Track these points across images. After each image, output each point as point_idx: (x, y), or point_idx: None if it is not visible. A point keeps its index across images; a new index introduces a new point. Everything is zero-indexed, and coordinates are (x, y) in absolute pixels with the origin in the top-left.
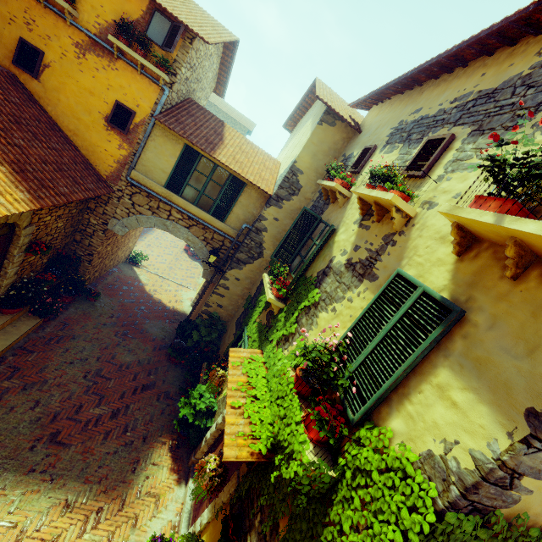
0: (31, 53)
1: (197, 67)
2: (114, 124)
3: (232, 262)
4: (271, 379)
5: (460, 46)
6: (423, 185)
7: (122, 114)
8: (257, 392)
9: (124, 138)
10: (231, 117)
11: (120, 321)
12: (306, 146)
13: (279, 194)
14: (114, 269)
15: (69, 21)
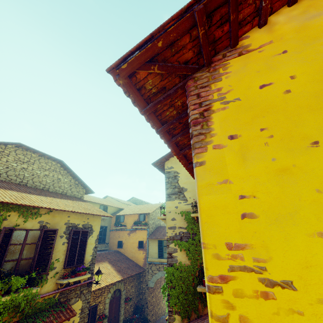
0: (120, 242)
1: (155, 217)
2: (140, 247)
3: None
4: None
5: None
6: None
7: (141, 243)
8: None
9: (143, 250)
10: None
11: None
12: None
13: None
14: (163, 316)
15: (125, 230)
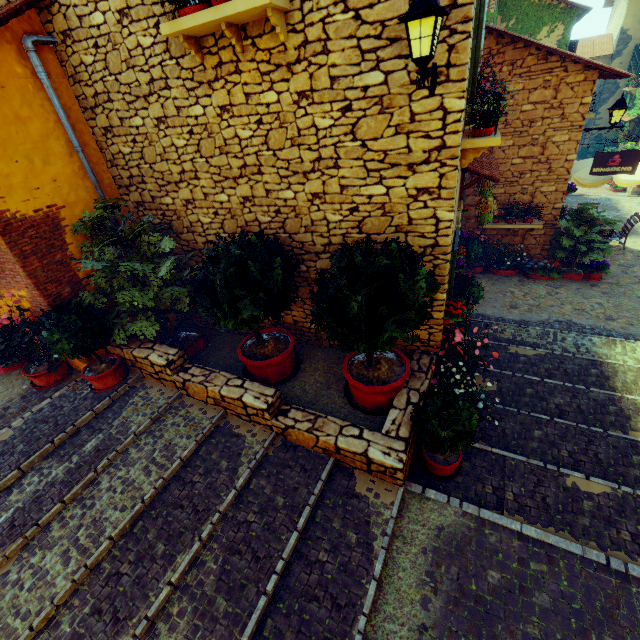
0: None
1: None
2: None
3: (600, 103)
4: (638, 107)
5: None
6: None
7: None
8: (633, 112)
9: None
10: None
11: None
12: (626, 16)
13: (617, 50)
14: None
15: None
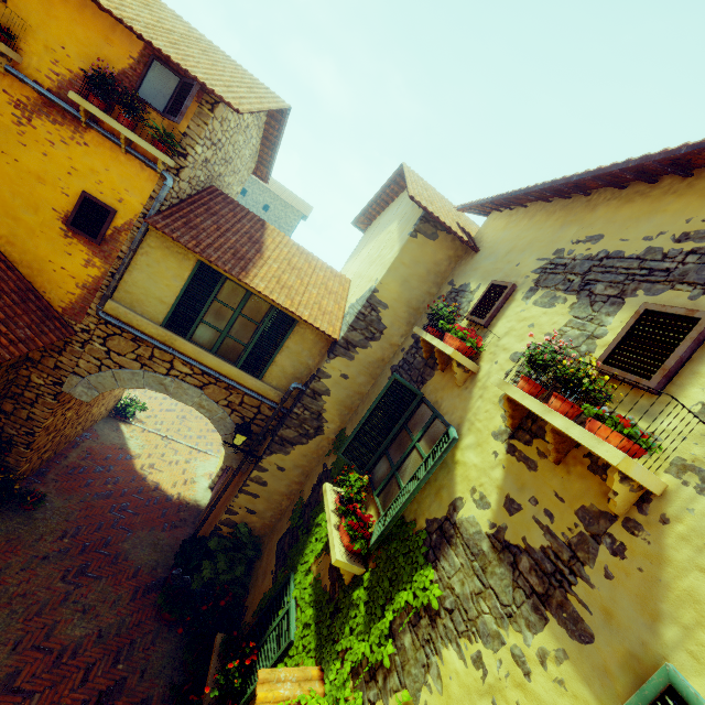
0: None
1: (225, 143)
2: (79, 228)
3: (272, 444)
4: None
5: (699, 145)
6: (660, 414)
7: (93, 213)
8: None
9: (96, 249)
10: (281, 198)
11: (78, 543)
12: (393, 268)
13: (349, 338)
14: (85, 435)
15: (2, 67)
